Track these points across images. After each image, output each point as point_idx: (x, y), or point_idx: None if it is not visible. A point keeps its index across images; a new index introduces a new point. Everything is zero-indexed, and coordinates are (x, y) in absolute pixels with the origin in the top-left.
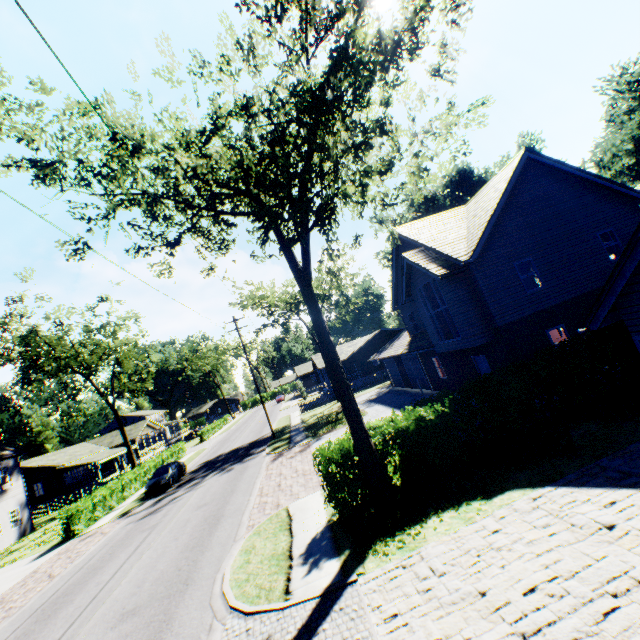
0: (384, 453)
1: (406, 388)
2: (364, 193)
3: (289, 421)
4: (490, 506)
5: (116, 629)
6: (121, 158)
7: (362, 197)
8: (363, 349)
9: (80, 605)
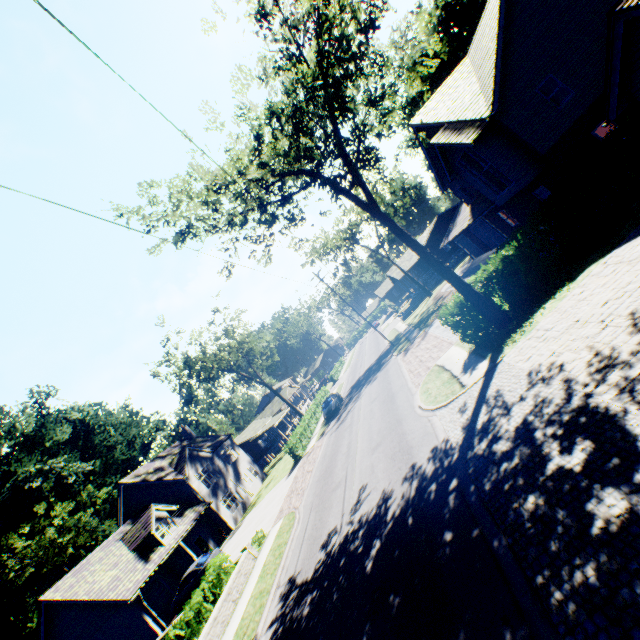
0: (487, 293)
1: (486, 253)
2: (390, 126)
3: (397, 332)
4: (575, 284)
5: (375, 453)
6: (206, 200)
7: (390, 129)
8: (429, 243)
9: (343, 463)
